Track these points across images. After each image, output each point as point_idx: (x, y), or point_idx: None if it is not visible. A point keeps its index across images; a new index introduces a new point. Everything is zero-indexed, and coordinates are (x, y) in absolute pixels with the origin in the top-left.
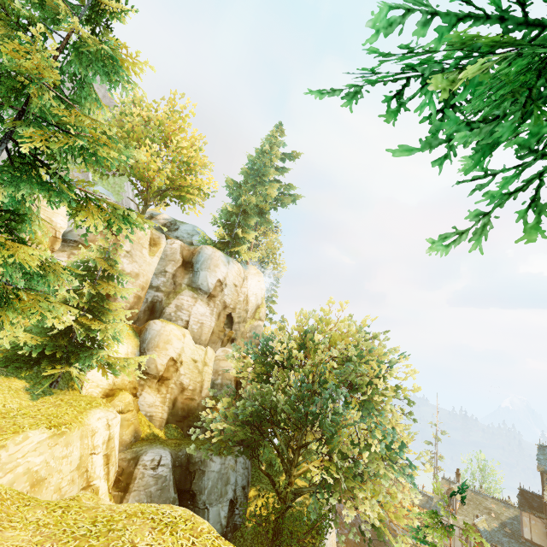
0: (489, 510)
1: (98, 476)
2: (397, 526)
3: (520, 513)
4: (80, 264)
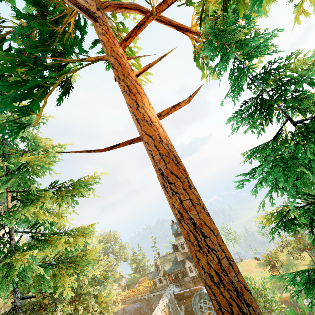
0: (169, 260)
1: None
2: (145, 296)
3: (175, 253)
4: None
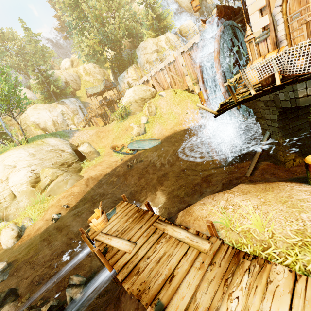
0: None
1: (81, 72)
2: None
3: None
4: (98, 37)
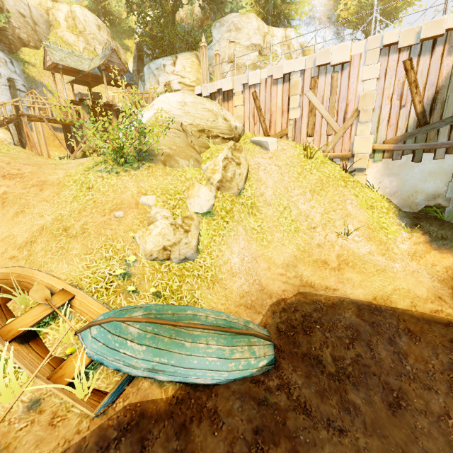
0: None
1: (60, 17)
2: None
3: None
4: None
